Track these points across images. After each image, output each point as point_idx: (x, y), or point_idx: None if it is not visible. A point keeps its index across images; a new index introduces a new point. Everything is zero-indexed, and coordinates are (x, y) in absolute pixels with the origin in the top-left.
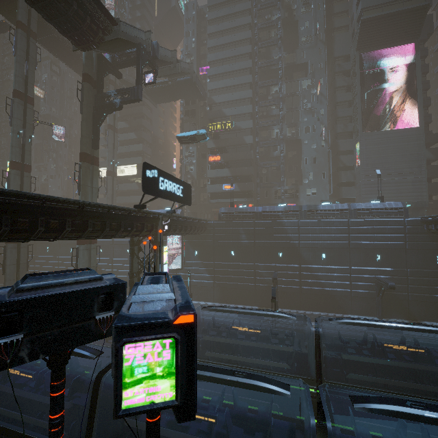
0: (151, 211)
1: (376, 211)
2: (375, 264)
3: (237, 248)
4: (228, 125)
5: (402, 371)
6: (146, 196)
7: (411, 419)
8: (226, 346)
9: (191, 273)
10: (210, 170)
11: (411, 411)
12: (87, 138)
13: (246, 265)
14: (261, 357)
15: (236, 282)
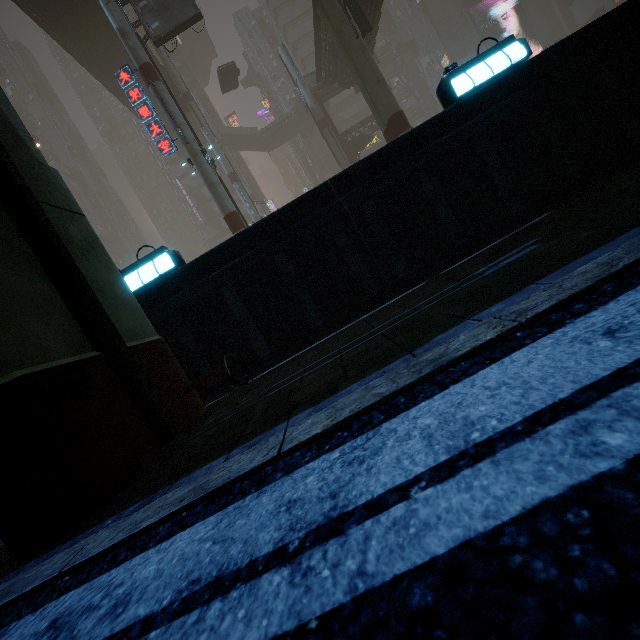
0: None
1: None
2: None
3: None
4: (375, 138)
5: None
6: None
7: None
8: None
9: None
10: None
11: None
12: None
13: None
14: None
15: None
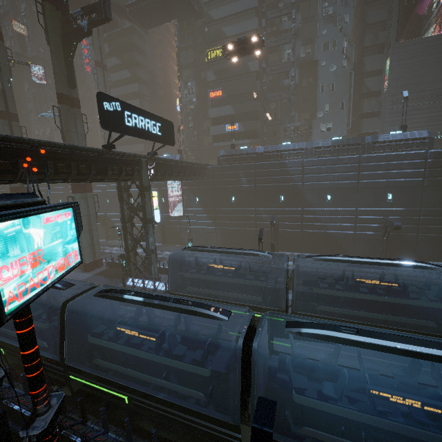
0: (125, 153)
1: (394, 143)
2: (385, 204)
3: (237, 193)
4: None
5: (378, 304)
6: (149, 144)
7: (338, 342)
8: (211, 283)
9: (194, 220)
10: (211, 109)
11: (339, 335)
12: (61, 75)
13: (246, 210)
14: (241, 292)
15: (237, 227)
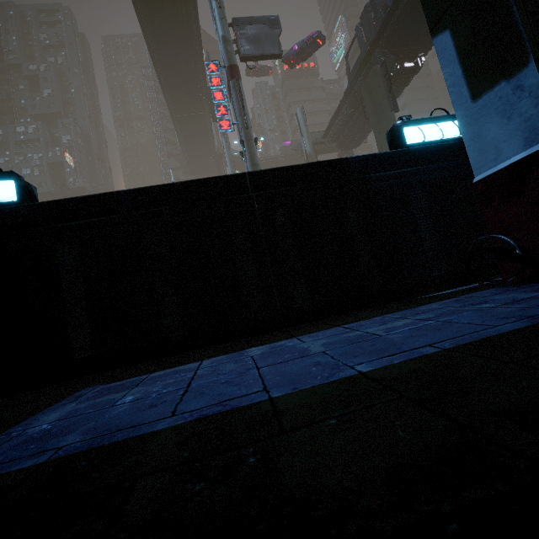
0: None
1: None
2: None
3: None
4: None
5: None
6: None
7: None
8: None
9: None
10: None
11: None
12: None
13: None
14: None
15: None
